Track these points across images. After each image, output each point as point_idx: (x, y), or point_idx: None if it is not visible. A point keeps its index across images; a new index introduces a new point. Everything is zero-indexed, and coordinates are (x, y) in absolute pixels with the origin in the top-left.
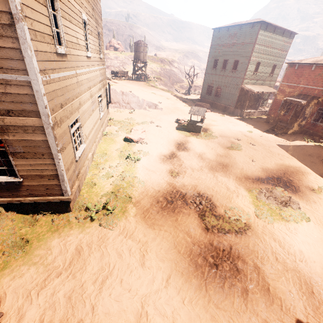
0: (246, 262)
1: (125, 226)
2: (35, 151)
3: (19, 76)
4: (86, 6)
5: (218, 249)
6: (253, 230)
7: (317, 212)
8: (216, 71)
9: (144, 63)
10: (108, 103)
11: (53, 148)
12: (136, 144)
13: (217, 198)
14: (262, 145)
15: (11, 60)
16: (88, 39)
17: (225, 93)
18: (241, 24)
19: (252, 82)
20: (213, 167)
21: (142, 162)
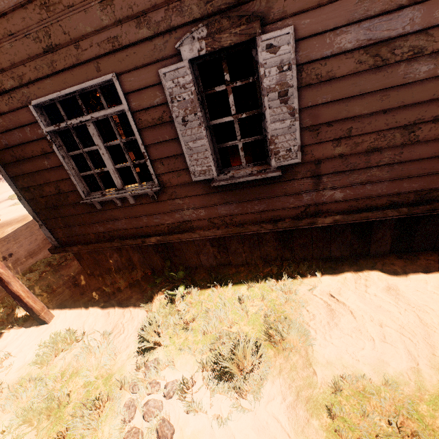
0: None
1: None
2: None
3: None
4: None
5: None
6: None
7: None
8: None
9: None
10: None
11: None
12: None
13: None
14: None
15: None
16: None
17: None
18: None
19: None
20: None
21: None
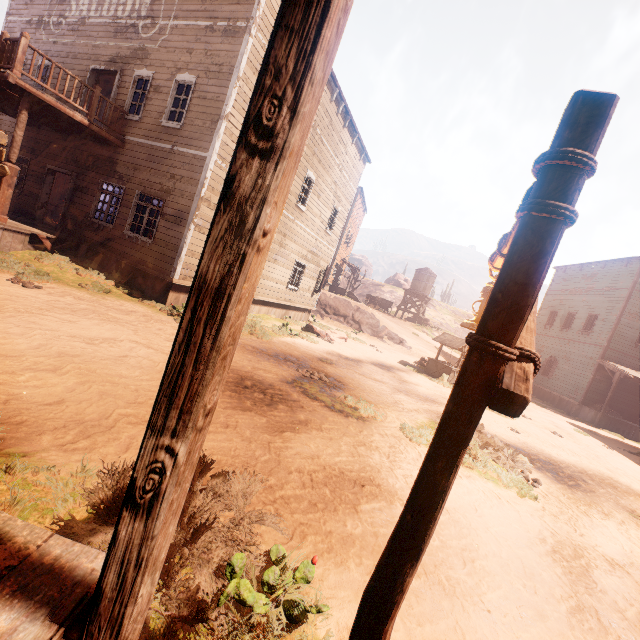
0: (294, 413)
1: None
2: (178, 216)
3: (203, 153)
4: (320, 171)
5: (274, 390)
6: (366, 424)
7: (584, 516)
8: (550, 330)
9: (422, 297)
10: (316, 291)
11: (191, 216)
12: (315, 336)
13: (358, 393)
14: (585, 446)
15: (205, 142)
16: (308, 196)
17: (563, 371)
18: (605, 261)
19: (634, 364)
20: (406, 391)
21: (298, 340)
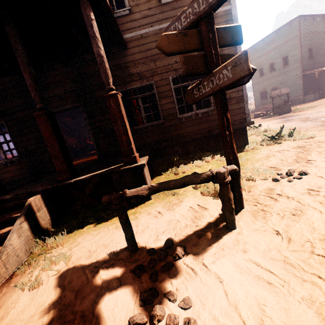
0: None
1: (323, 135)
2: None
3: (223, 8)
4: None
5: None
6: None
7: None
8: (264, 77)
9: None
10: None
11: None
12: None
13: None
14: None
15: None
16: None
17: None
18: (276, 30)
19: (311, 67)
20: None
21: (263, 128)
